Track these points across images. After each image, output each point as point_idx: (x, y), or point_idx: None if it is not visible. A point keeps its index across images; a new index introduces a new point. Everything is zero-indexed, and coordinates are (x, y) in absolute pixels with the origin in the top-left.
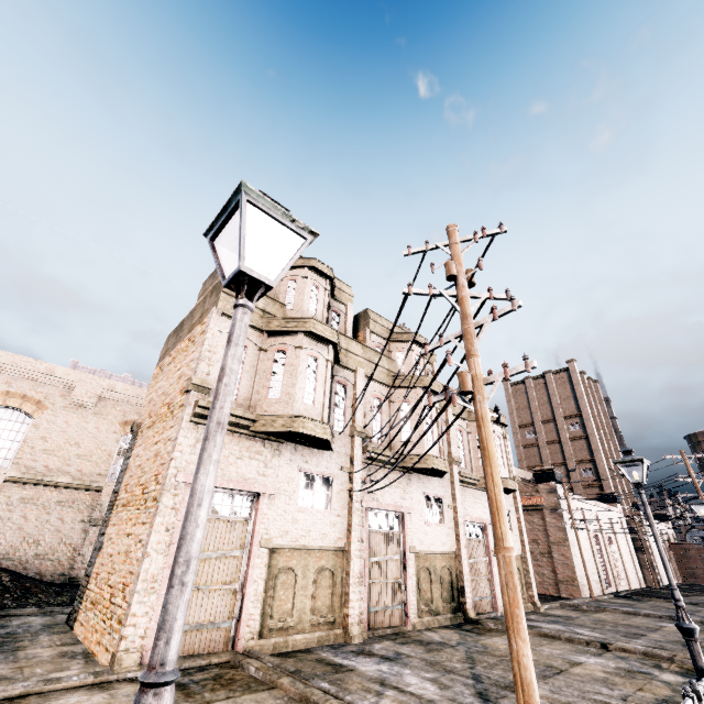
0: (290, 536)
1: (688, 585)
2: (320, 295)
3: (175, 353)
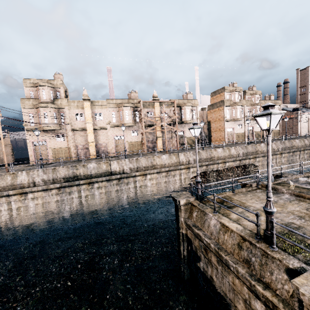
0: (237, 132)
1: None
2: (237, 95)
3: (214, 110)
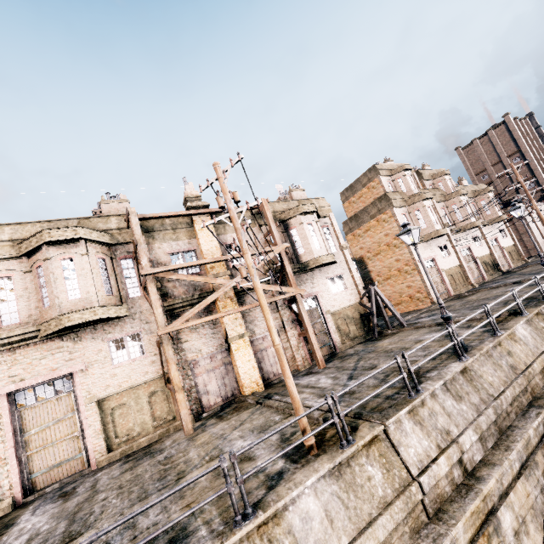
0: (446, 266)
1: None
2: (411, 179)
3: (366, 228)
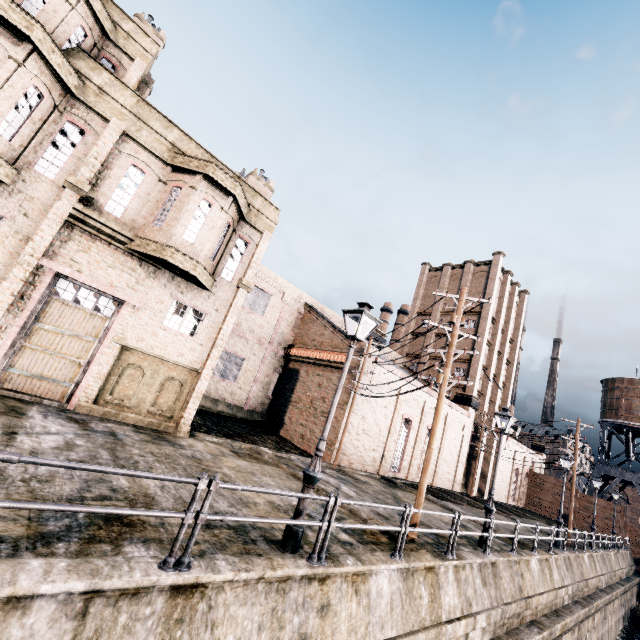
0: None
1: (518, 509)
2: None
3: None
